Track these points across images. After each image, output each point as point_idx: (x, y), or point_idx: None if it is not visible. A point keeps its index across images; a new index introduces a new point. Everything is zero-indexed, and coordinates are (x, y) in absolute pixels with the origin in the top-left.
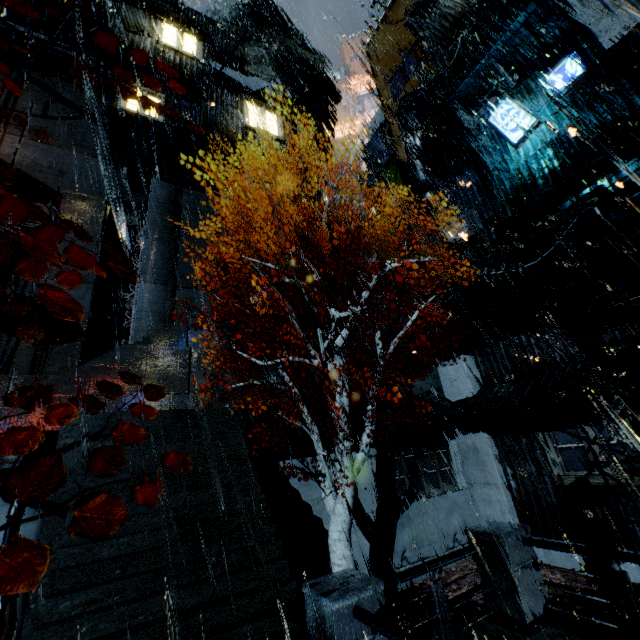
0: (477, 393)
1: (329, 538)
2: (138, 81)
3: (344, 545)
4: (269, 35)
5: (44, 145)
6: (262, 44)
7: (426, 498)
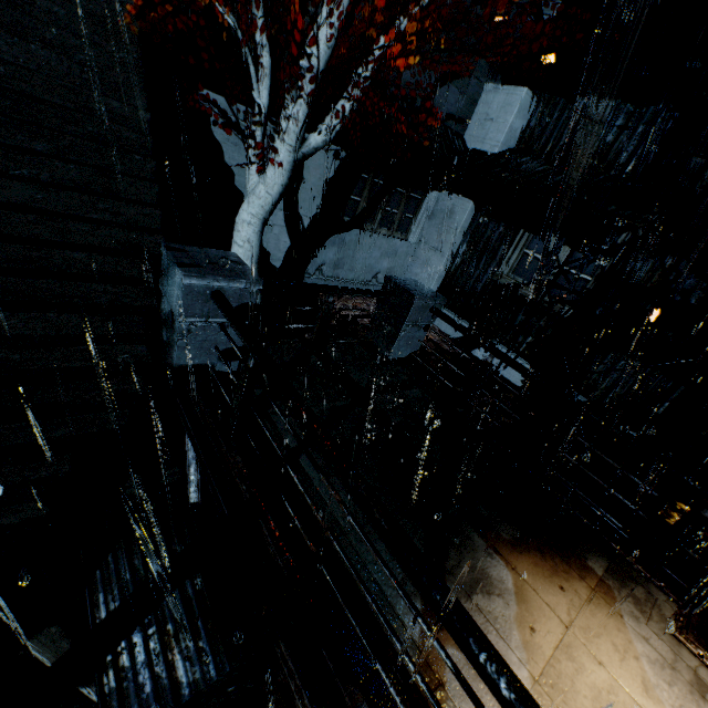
0: (501, 153)
1: (238, 216)
2: None
3: (253, 231)
4: None
5: None
6: None
7: (371, 232)
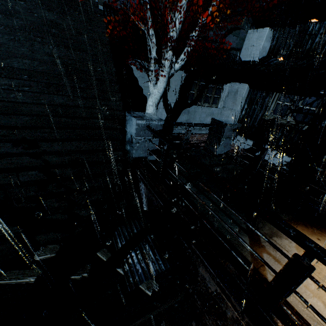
0: (259, 59)
1: (147, 104)
2: None
3: (153, 109)
4: None
5: None
6: None
7: (200, 106)
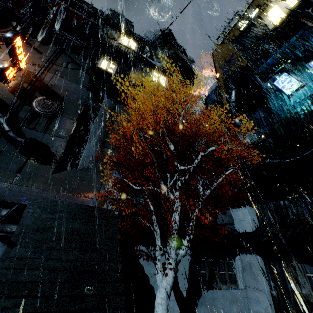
0: (255, 230)
1: (155, 301)
2: (107, 57)
3: (163, 308)
4: (168, 47)
5: (62, 78)
6: (164, 50)
7: (218, 289)
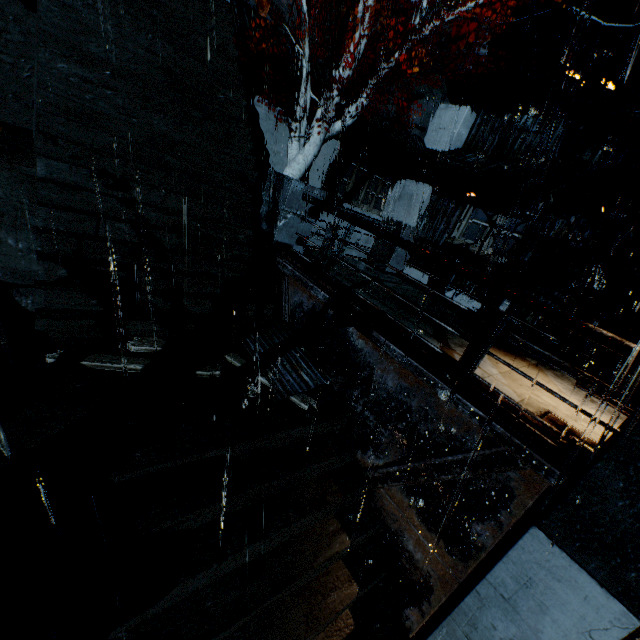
0: (452, 151)
1: None
2: None
3: None
4: None
5: None
6: None
7: (356, 207)
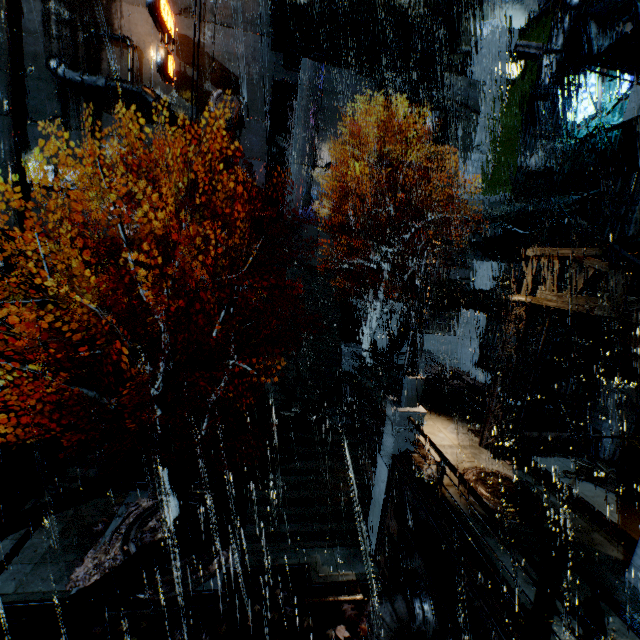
0: (490, 289)
1: (364, 335)
2: None
3: (369, 339)
4: None
5: (229, 30)
6: None
7: (431, 334)
